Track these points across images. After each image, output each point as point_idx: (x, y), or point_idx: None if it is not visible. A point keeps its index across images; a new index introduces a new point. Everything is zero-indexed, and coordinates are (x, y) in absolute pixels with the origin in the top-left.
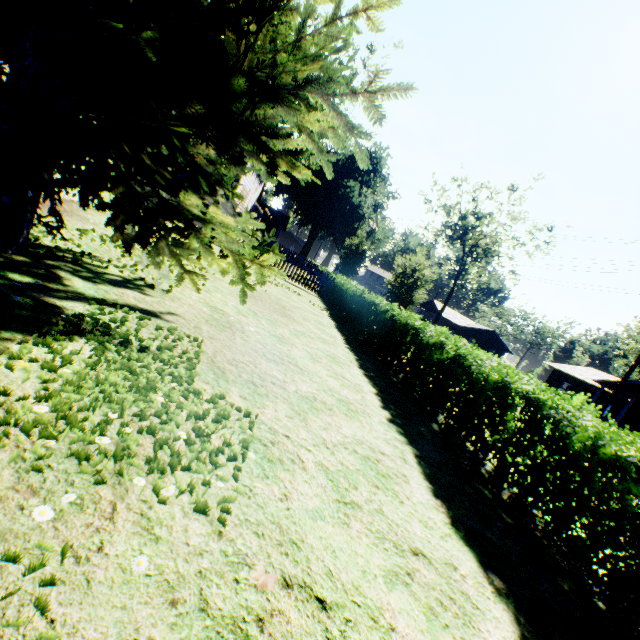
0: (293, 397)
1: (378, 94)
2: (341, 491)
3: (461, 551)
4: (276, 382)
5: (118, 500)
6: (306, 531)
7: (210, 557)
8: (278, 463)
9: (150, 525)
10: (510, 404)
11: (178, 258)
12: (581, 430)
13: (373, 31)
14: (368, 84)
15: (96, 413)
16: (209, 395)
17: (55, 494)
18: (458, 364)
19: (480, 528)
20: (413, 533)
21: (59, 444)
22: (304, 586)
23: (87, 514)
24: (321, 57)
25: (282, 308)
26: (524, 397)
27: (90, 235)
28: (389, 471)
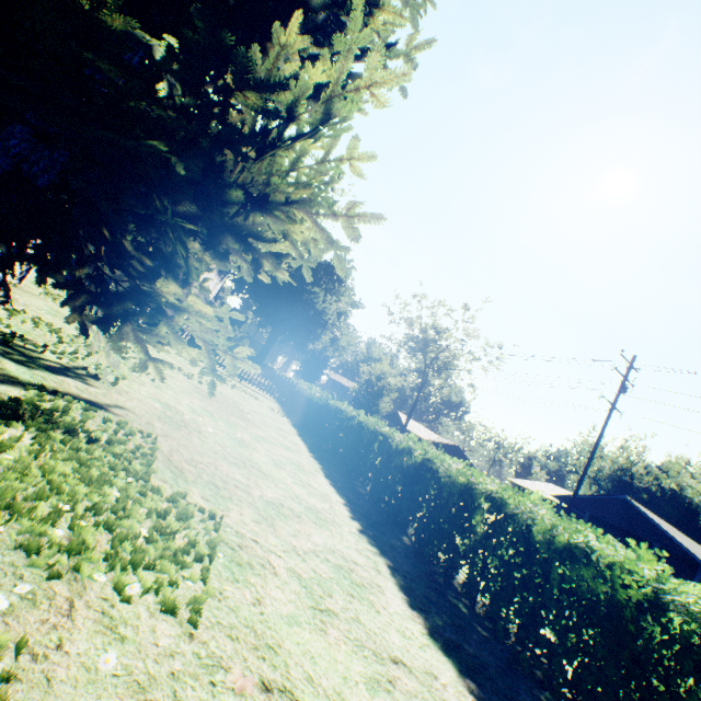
0: (259, 501)
1: (356, 218)
2: (316, 598)
3: (440, 661)
4: (240, 485)
5: (75, 597)
6: (283, 636)
7: (182, 659)
8: (248, 567)
9: (114, 624)
10: (477, 505)
11: (144, 344)
12: (539, 524)
13: (355, 174)
14: (347, 210)
15: (43, 505)
16: (168, 494)
17: (2, 587)
18: (427, 469)
19: (457, 639)
20: (392, 642)
21: (2, 535)
22: (285, 690)
23: (41, 610)
24: (312, 186)
25: (240, 411)
26: (489, 496)
27: (20, 316)
28: (363, 580)
